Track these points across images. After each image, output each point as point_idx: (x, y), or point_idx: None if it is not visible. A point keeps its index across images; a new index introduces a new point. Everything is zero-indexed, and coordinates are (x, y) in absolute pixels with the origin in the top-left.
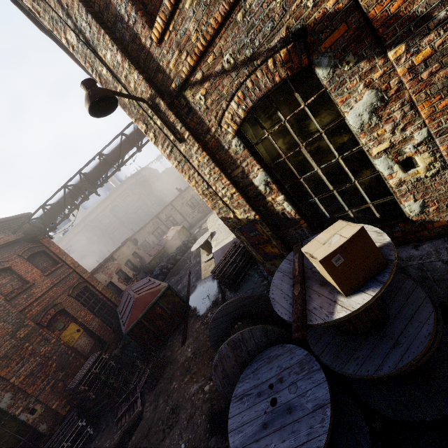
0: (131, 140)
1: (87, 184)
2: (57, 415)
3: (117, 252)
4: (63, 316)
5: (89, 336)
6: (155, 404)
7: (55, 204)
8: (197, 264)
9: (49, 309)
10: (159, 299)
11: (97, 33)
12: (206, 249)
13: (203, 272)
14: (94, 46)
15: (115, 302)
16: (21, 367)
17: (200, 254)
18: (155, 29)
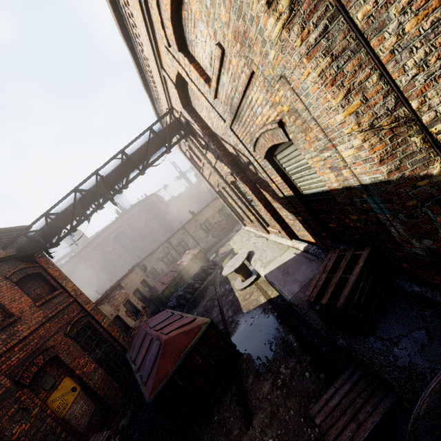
0: (160, 137)
1: (104, 188)
2: None
3: (124, 279)
4: (54, 366)
5: (89, 397)
6: None
7: (61, 213)
8: (227, 292)
9: (36, 355)
10: (199, 343)
11: None
12: (241, 273)
13: (242, 303)
14: None
15: (124, 344)
16: None
17: (229, 280)
18: None
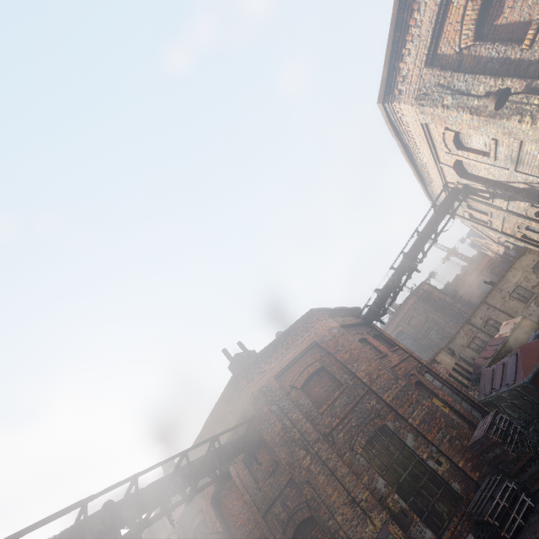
0: (443, 208)
1: (409, 262)
2: (466, 479)
3: (436, 357)
4: (422, 388)
5: (458, 417)
6: None
7: (384, 288)
8: None
9: (409, 375)
10: None
11: (472, 81)
12: None
13: None
14: (468, 92)
15: (468, 396)
16: (413, 411)
17: None
18: (526, 41)
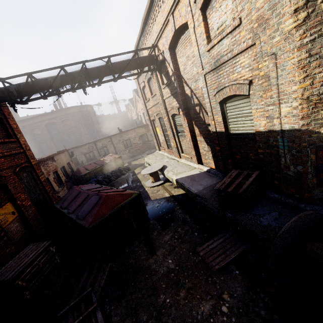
0: (139, 61)
1: (83, 77)
2: None
3: (57, 155)
4: (2, 191)
5: (22, 223)
6: (133, 320)
7: (41, 80)
8: (138, 187)
9: None
10: (129, 203)
11: None
12: (154, 177)
13: (151, 194)
14: None
15: (52, 198)
16: None
17: (140, 180)
18: None
